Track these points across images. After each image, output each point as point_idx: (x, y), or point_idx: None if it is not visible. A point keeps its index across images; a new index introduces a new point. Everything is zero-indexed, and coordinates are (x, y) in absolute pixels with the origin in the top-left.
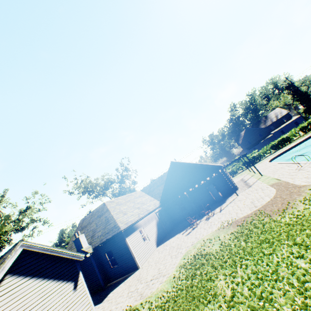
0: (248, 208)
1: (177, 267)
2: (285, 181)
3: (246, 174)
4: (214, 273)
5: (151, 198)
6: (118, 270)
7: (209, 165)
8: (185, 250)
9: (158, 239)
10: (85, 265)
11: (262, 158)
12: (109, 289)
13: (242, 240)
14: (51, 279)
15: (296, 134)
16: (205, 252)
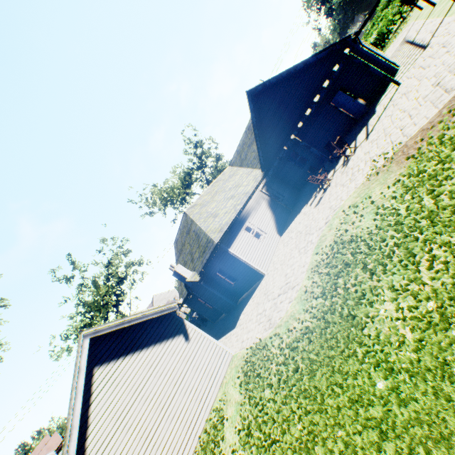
0: (428, 104)
1: (308, 271)
2: None
3: (413, 23)
4: (369, 283)
5: (247, 170)
6: (241, 284)
7: (320, 53)
8: (317, 236)
9: (278, 226)
10: (202, 292)
11: None
12: (240, 308)
13: (425, 193)
14: (152, 345)
15: None
16: (348, 236)
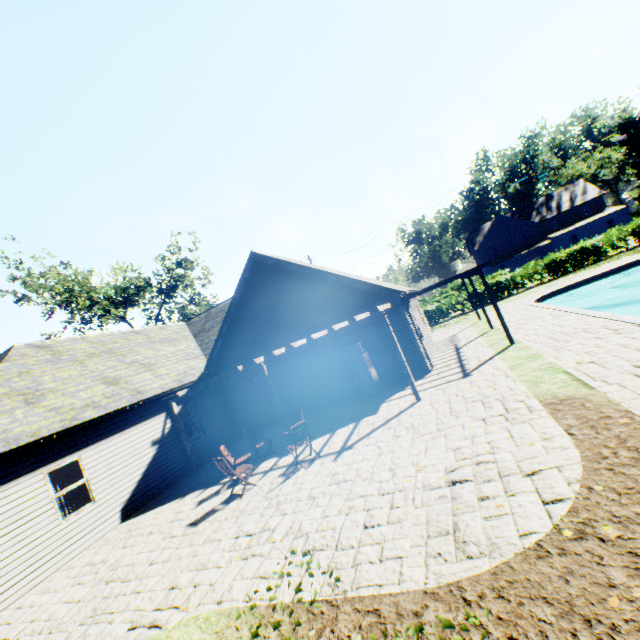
0: (422, 519)
1: None
2: (626, 412)
3: (468, 326)
4: None
5: (195, 349)
6: None
7: (360, 283)
8: None
9: (141, 492)
10: None
11: (517, 291)
12: None
13: None
14: None
15: (619, 244)
16: None
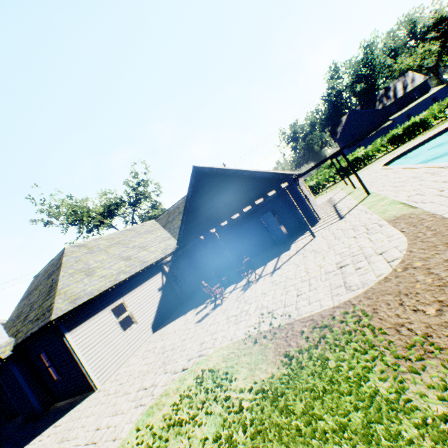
0: (327, 284)
1: None
2: (432, 215)
3: (339, 190)
4: None
5: (166, 234)
6: (65, 386)
7: (266, 173)
8: (165, 384)
9: (159, 317)
10: (5, 374)
11: (371, 161)
12: (35, 431)
13: None
14: None
15: (439, 115)
16: (175, 443)
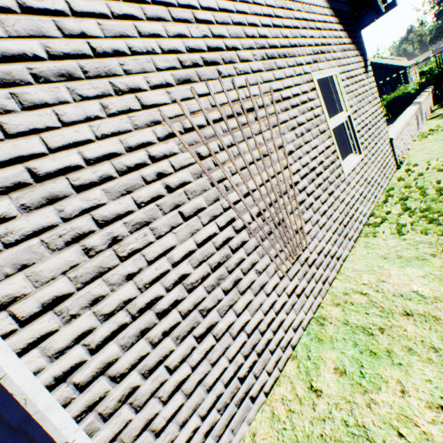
0: None
1: None
2: None
3: None
4: None
5: None
6: None
7: (394, 66)
8: None
9: None
10: None
11: None
12: None
13: None
14: None
15: None
16: None
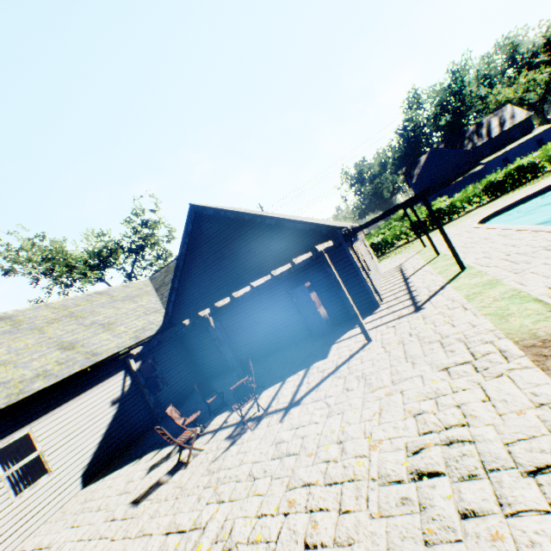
0: (381, 545)
1: None
2: None
3: (414, 254)
4: None
5: (155, 303)
6: None
7: (300, 223)
8: None
9: (103, 453)
10: None
11: (458, 215)
12: None
13: None
14: None
15: None
16: None
